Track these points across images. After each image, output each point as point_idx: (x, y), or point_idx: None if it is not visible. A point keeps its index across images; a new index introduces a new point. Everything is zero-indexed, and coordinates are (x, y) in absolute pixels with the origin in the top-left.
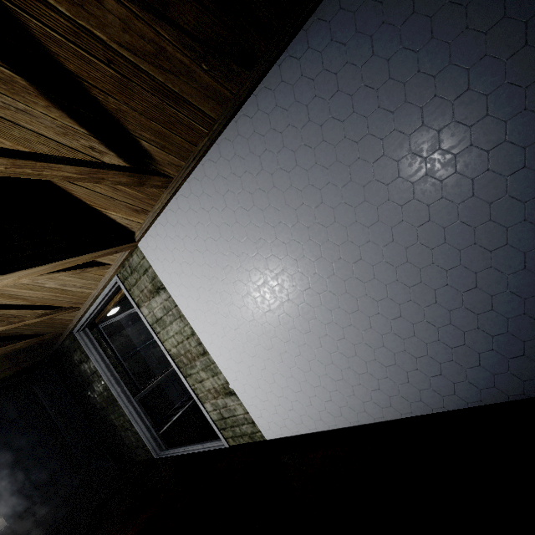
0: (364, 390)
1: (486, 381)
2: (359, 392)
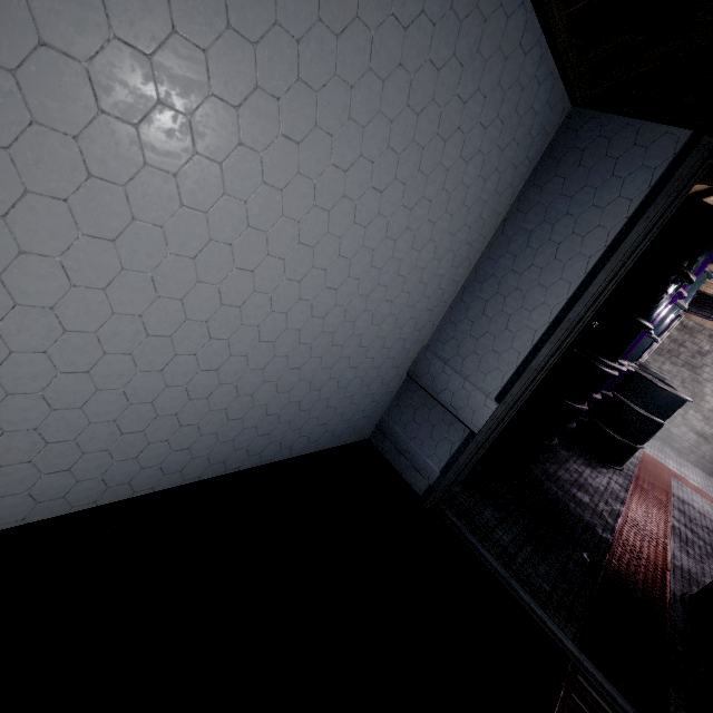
0: None
1: (126, 477)
2: None
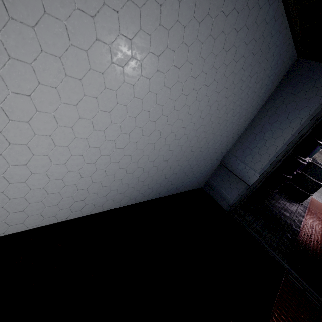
0: (70, 201)
1: (135, 196)
2: (65, 202)
